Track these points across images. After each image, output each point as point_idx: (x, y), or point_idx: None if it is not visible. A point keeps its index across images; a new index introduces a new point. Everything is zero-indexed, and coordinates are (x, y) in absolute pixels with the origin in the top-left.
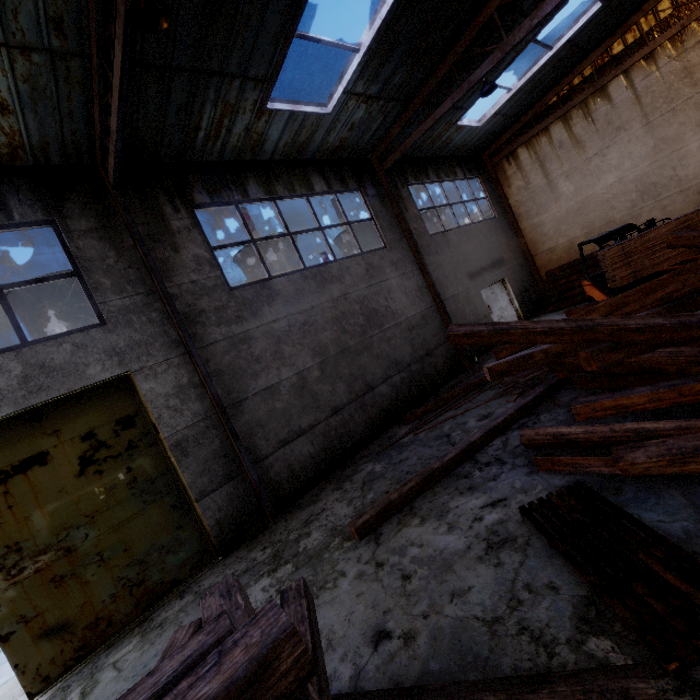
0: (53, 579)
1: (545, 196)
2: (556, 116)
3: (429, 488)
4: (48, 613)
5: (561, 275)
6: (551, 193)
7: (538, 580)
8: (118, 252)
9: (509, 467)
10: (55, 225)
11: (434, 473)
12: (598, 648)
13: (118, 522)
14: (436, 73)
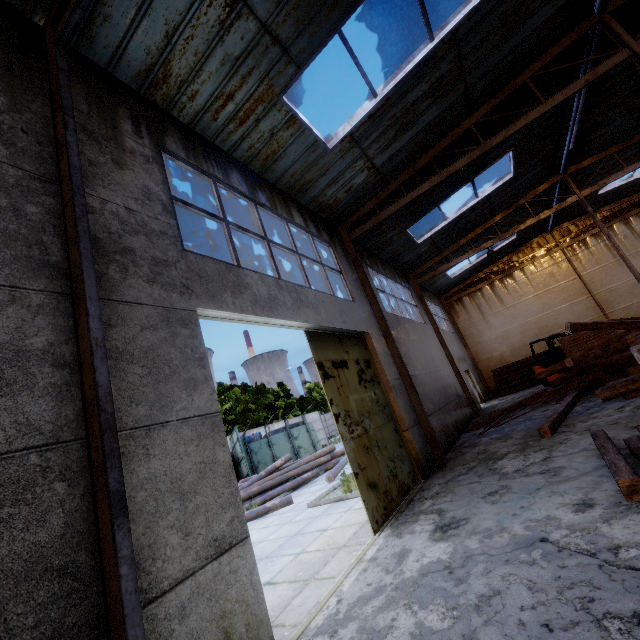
0: (364, 446)
1: (482, 325)
2: (485, 283)
3: (563, 420)
4: (367, 470)
5: (504, 372)
6: (486, 324)
7: None
8: (352, 270)
9: (605, 405)
10: (331, 247)
11: (561, 413)
12: None
13: (378, 425)
14: (459, 242)
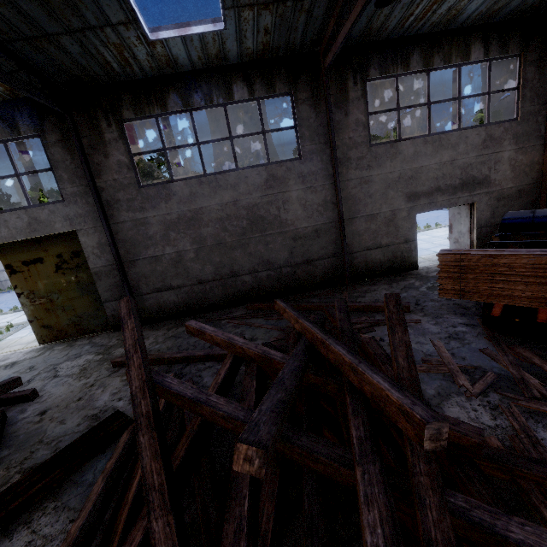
0: (46, 309)
1: None
2: None
3: (157, 364)
4: (45, 320)
5: None
6: None
7: (63, 443)
8: (72, 156)
9: None
10: (41, 137)
11: (162, 359)
12: (15, 478)
13: (71, 297)
14: None
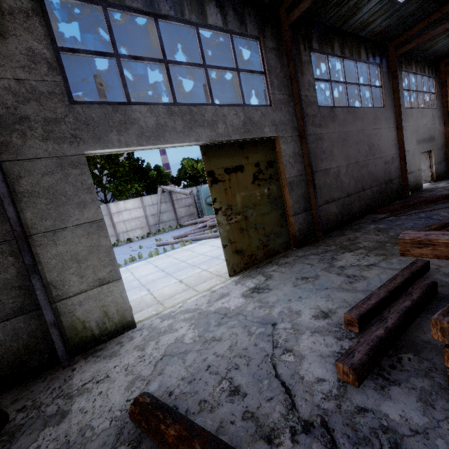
0: (240, 228)
1: None
2: None
3: None
4: (237, 243)
5: None
6: None
7: None
8: (281, 66)
9: None
10: (259, 41)
11: (447, 224)
12: None
13: (262, 213)
14: None
